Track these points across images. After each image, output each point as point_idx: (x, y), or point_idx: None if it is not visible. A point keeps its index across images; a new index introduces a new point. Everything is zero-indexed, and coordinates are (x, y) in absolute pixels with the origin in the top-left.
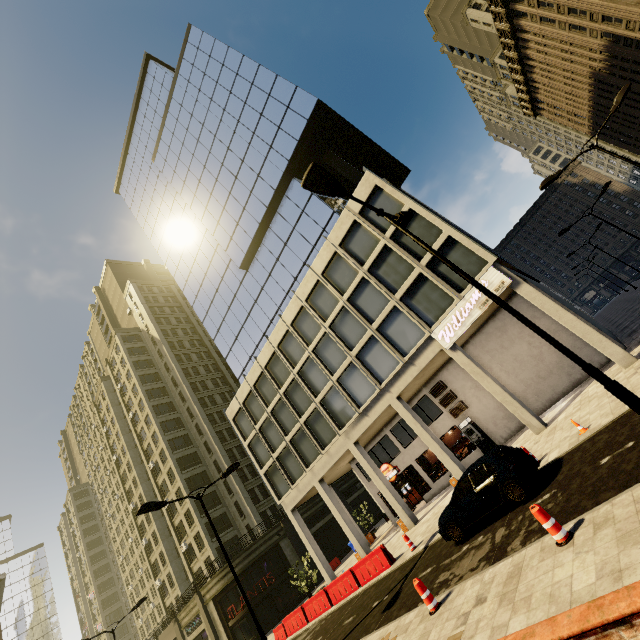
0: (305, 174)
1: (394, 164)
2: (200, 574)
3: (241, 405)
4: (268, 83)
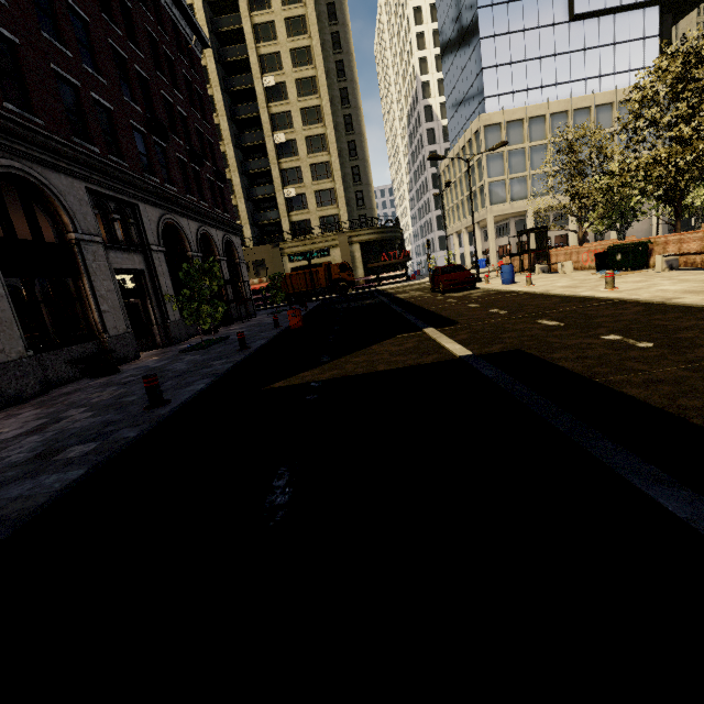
0: None
1: None
2: (300, 226)
3: (504, 122)
4: None
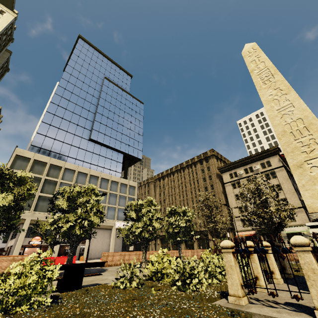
0: None
1: None
2: None
3: (33, 159)
4: (140, 140)
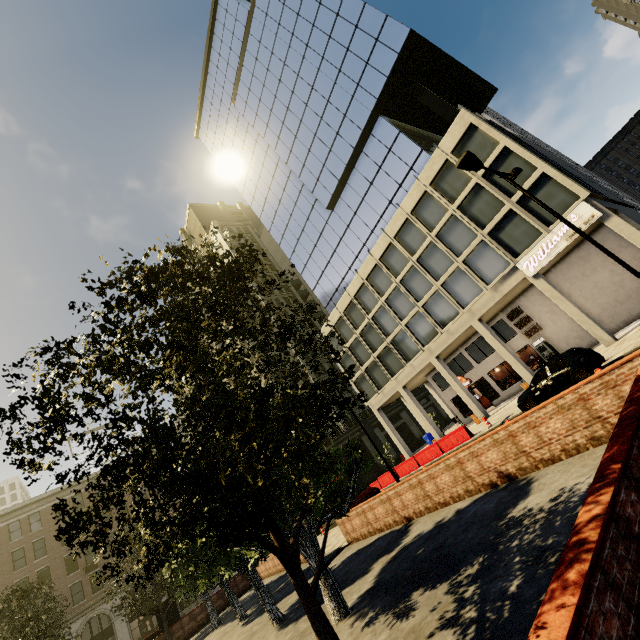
0: (460, 159)
1: (480, 85)
2: None
3: (332, 329)
4: (355, 13)
